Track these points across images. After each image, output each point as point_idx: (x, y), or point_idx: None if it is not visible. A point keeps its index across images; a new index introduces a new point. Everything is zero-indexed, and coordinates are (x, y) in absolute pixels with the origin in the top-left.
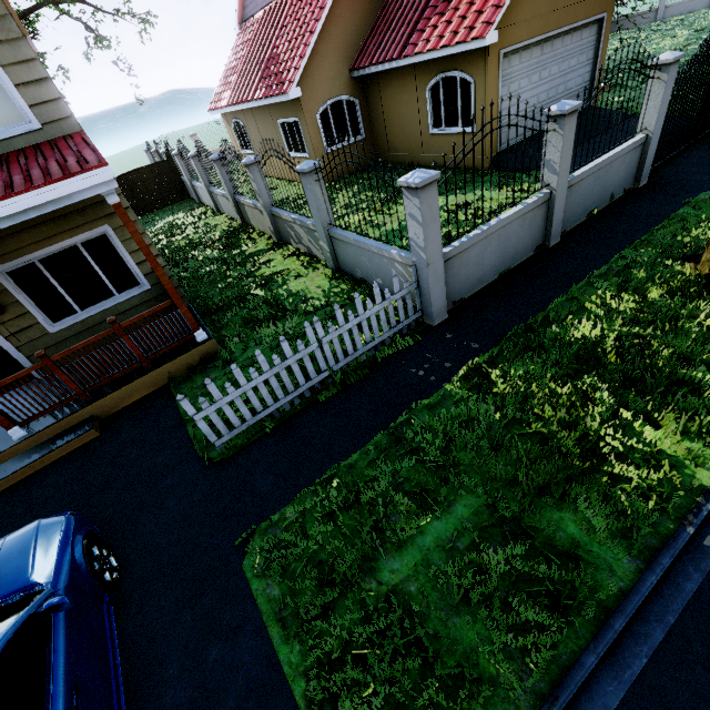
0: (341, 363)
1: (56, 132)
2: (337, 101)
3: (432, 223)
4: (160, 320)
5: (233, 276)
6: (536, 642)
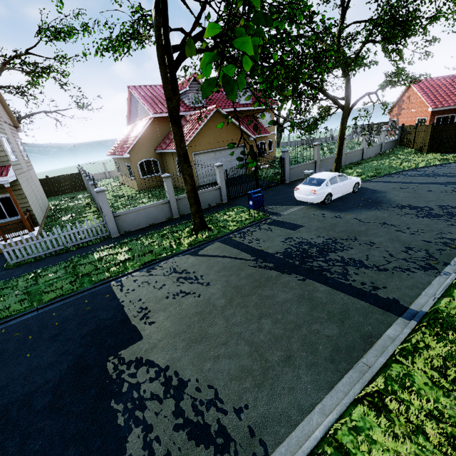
0: (70, 244)
1: (1, 164)
2: (148, 160)
3: (105, 203)
4: (24, 230)
5: (69, 220)
6: (52, 298)
